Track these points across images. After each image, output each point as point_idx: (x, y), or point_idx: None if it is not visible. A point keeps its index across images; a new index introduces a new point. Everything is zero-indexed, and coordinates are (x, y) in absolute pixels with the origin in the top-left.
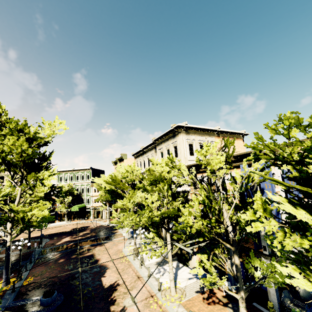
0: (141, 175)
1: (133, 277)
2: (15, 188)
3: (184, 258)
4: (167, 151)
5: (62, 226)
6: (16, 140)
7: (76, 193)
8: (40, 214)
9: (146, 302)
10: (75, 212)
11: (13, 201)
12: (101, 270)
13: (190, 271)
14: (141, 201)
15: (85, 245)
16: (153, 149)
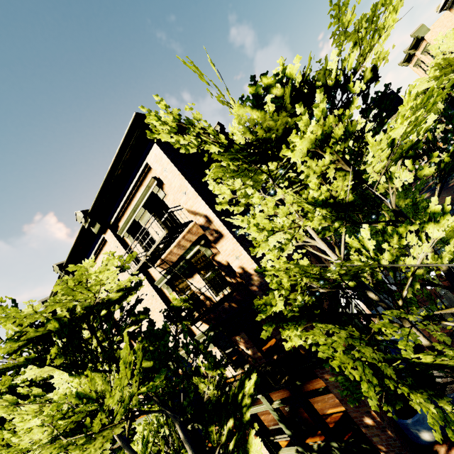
0: None
1: None
2: None
3: None
4: None
5: None
6: None
7: None
8: None
9: None
10: None
11: None
12: None
13: None
14: None
15: None
16: None
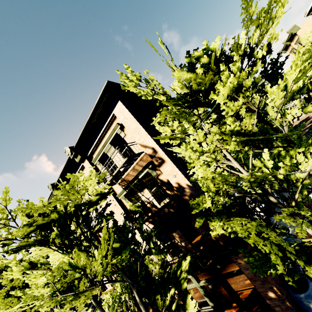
0: None
1: None
2: None
3: None
4: None
5: None
6: None
7: None
8: None
9: None
10: None
11: None
12: None
13: None
14: None
15: None
16: None
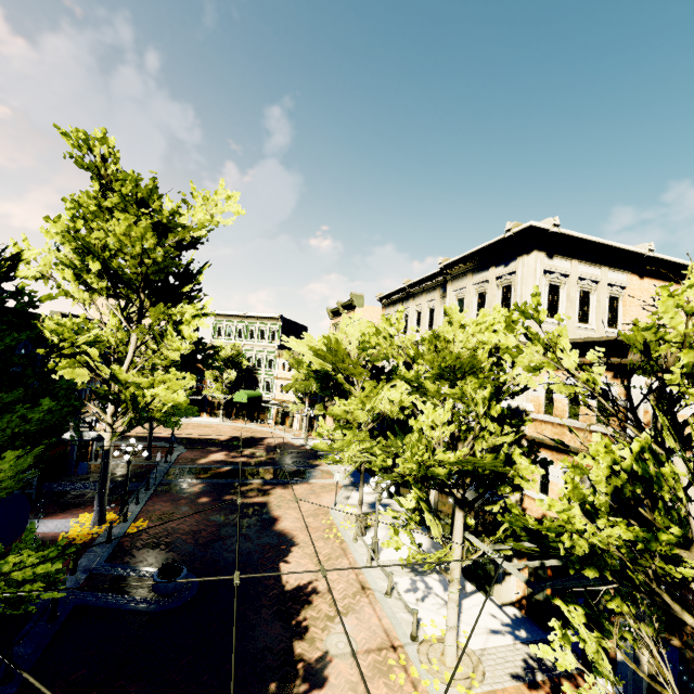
0: (412, 347)
1: (350, 583)
2: (127, 333)
3: (482, 573)
4: (478, 297)
5: (212, 428)
6: (132, 225)
7: (245, 366)
8: (169, 397)
9: (378, 657)
10: (240, 405)
11: (122, 360)
12: (280, 544)
13: (533, 649)
14: (390, 412)
15: (252, 479)
16: (436, 289)
